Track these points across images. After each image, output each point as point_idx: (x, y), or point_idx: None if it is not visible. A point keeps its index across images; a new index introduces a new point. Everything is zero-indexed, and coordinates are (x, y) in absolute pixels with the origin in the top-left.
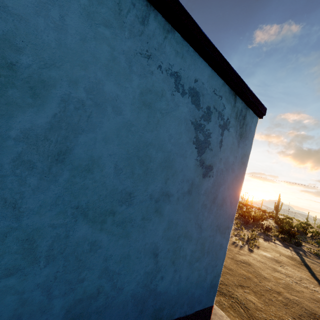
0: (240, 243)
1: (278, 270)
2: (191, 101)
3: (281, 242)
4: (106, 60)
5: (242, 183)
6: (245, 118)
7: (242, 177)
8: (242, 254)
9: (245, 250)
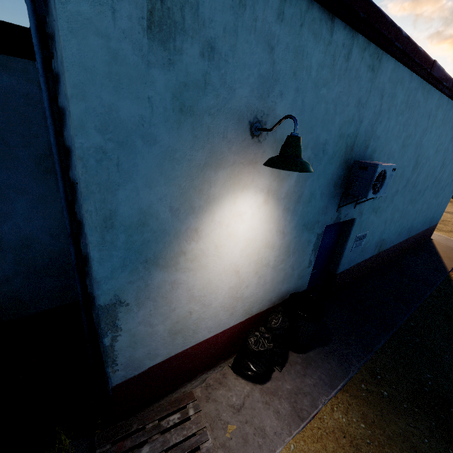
0: None
1: None
2: None
3: None
4: None
5: None
6: None
7: None
8: None
9: None
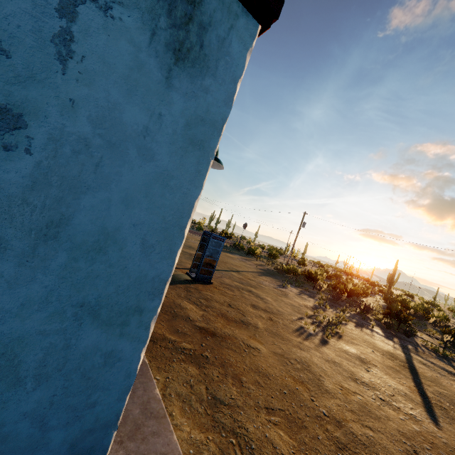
0: (311, 329)
1: (359, 376)
2: None
3: (383, 330)
4: None
5: (196, 198)
6: (198, 3)
7: (195, 181)
8: (305, 348)
9: (314, 340)
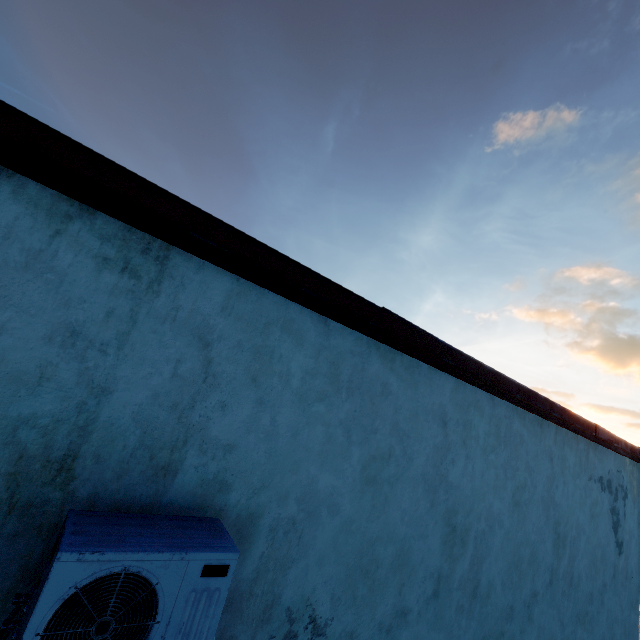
0: None
1: None
2: (608, 491)
3: None
4: (579, 499)
5: None
6: (635, 475)
7: (639, 538)
8: None
9: None
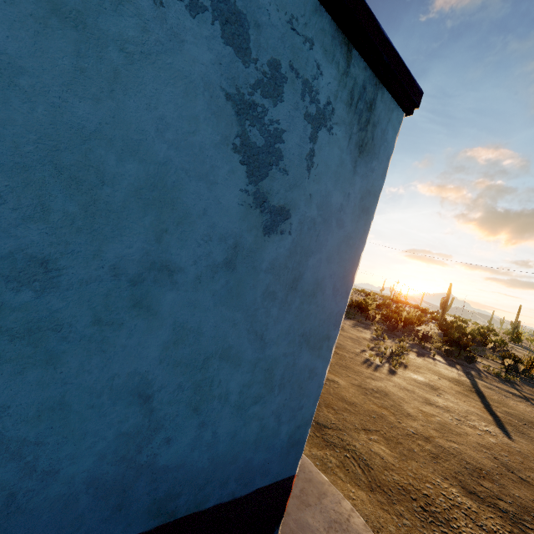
0: (377, 360)
1: (433, 401)
2: (221, 35)
3: (444, 358)
4: None
5: (362, 251)
6: (373, 109)
7: (362, 239)
8: (377, 379)
9: (383, 371)
